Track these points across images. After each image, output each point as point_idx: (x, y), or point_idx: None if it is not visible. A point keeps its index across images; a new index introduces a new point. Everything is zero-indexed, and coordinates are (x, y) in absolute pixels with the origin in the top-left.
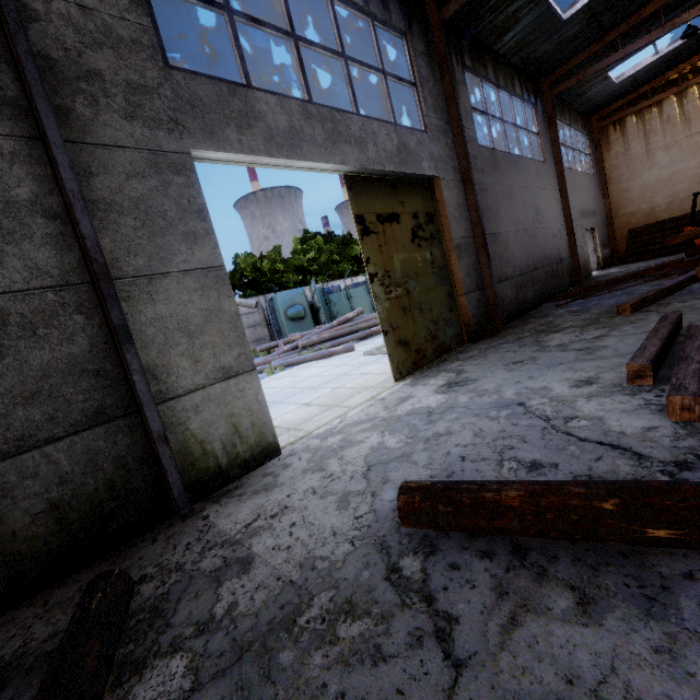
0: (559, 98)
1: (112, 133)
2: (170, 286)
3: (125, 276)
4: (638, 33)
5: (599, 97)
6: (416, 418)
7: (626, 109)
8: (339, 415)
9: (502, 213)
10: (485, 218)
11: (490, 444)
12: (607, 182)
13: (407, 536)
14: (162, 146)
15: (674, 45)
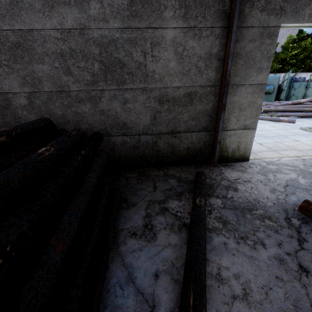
0: None
1: (252, 20)
2: (242, 90)
3: (230, 84)
4: None
5: None
6: None
7: None
8: (277, 157)
9: None
10: None
11: None
12: None
13: (297, 214)
14: (269, 23)
15: None
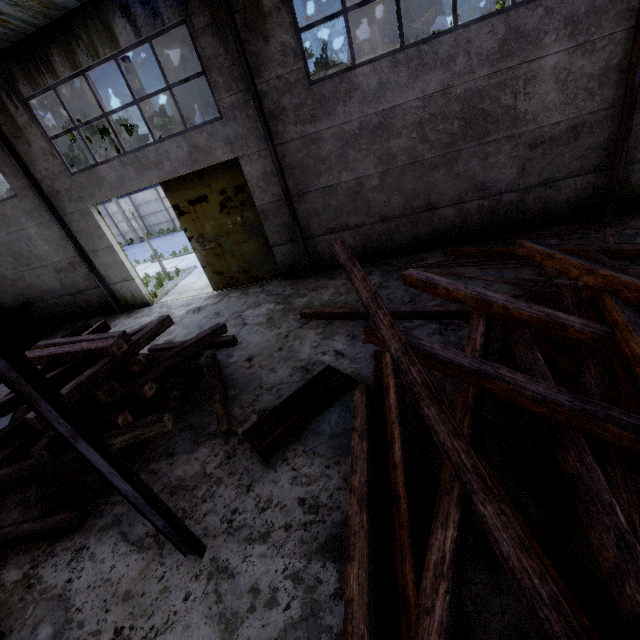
0: None
1: (70, 209)
2: (101, 253)
3: (90, 251)
4: None
5: None
6: None
7: None
8: (180, 298)
9: (352, 157)
10: (311, 174)
11: None
12: None
13: None
14: (81, 208)
15: None
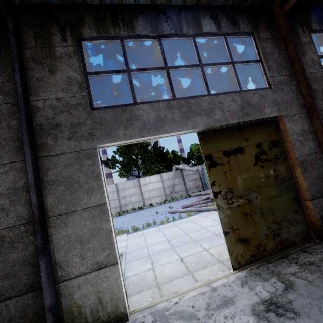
0: None
1: (61, 148)
2: (75, 217)
3: (55, 215)
4: None
5: None
6: None
7: None
8: (180, 293)
9: None
10: None
11: None
12: None
13: None
14: (83, 148)
15: None
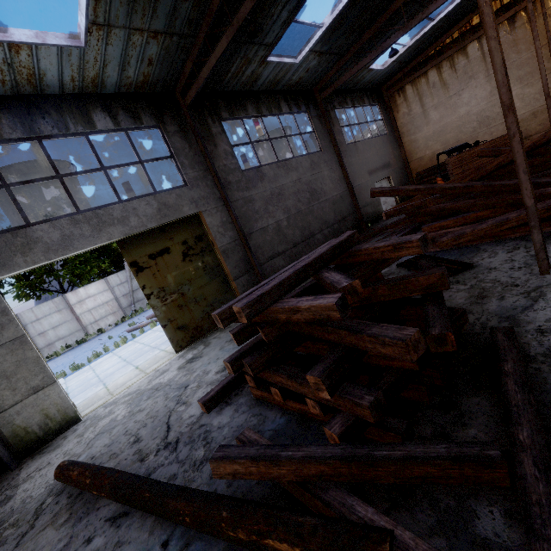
0: (338, 91)
1: None
2: None
3: None
4: (373, 45)
5: (377, 78)
6: (148, 393)
7: (403, 80)
8: (129, 385)
9: (271, 210)
10: (252, 221)
11: (143, 422)
12: (401, 135)
13: (62, 485)
14: None
15: (415, 38)
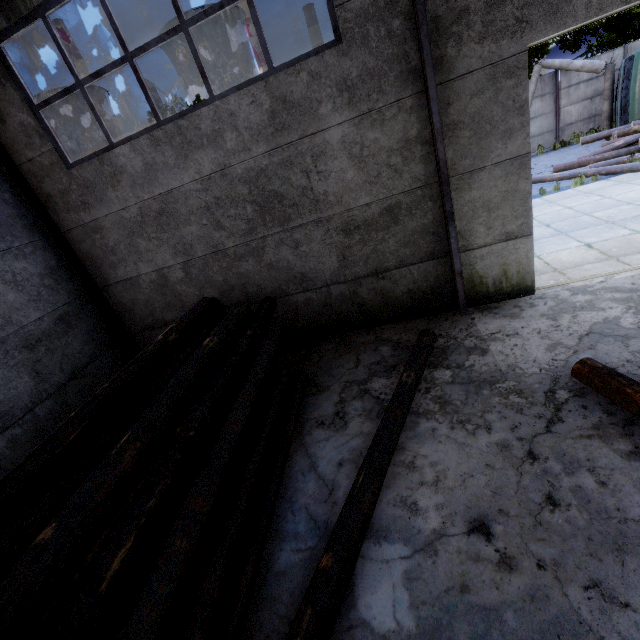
0: None
1: (466, 63)
2: (483, 176)
3: (456, 174)
4: None
5: None
6: None
7: None
8: (605, 274)
9: None
10: None
11: None
12: None
13: (573, 383)
14: (502, 54)
15: None
